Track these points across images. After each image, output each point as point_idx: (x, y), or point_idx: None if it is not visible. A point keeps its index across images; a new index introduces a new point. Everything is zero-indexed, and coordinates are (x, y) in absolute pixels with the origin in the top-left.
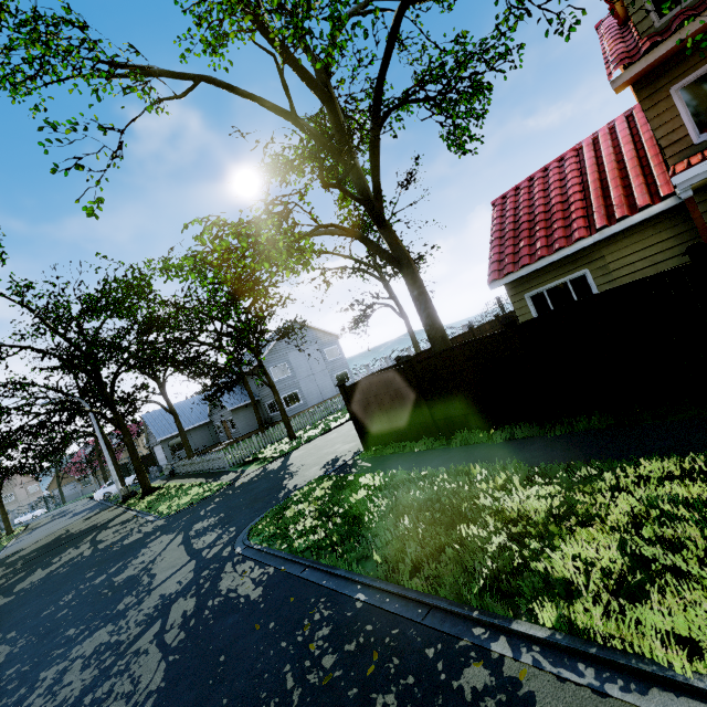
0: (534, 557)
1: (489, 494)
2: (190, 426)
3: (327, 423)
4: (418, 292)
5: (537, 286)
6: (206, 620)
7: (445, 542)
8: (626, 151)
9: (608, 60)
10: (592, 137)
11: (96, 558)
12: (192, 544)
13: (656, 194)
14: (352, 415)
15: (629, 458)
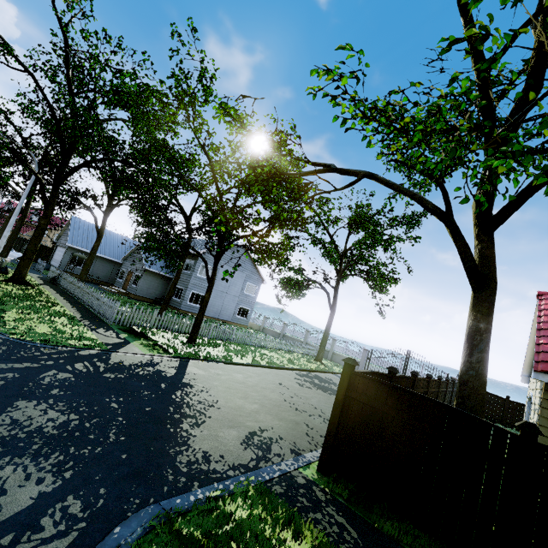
0: None
1: None
2: (101, 254)
3: (227, 350)
4: (486, 326)
5: None
6: None
7: None
8: None
9: None
10: None
11: None
12: None
13: None
14: (338, 412)
15: None
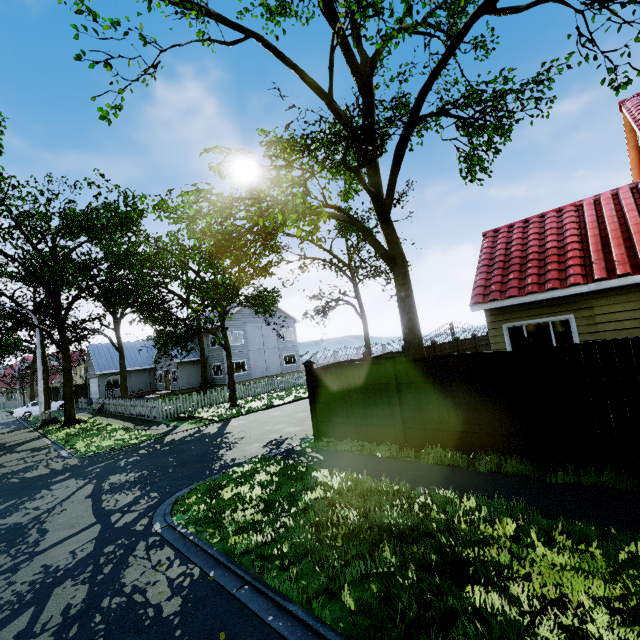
0: None
1: (505, 546)
2: (132, 368)
3: (270, 399)
4: (405, 293)
5: (517, 319)
6: (93, 632)
7: (454, 608)
8: (631, 217)
9: None
10: (594, 198)
11: None
12: (102, 500)
13: None
14: (312, 399)
15: None
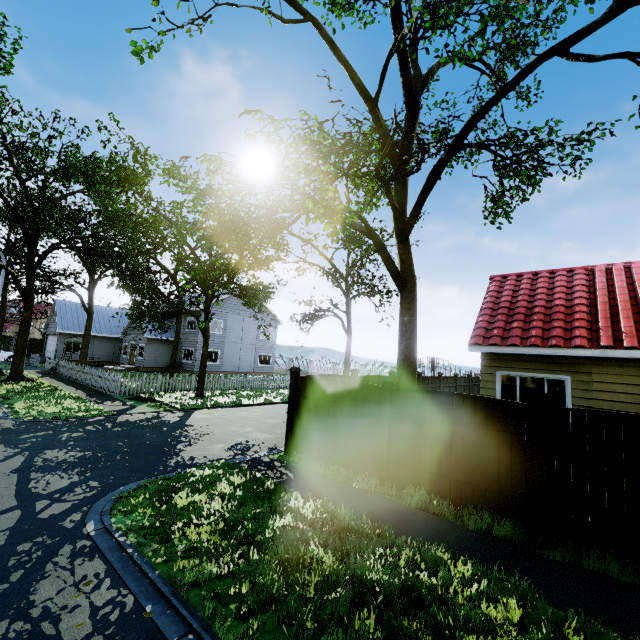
0: None
1: None
2: (98, 334)
3: (239, 397)
4: (409, 318)
5: (513, 369)
6: None
7: None
8: None
9: None
10: (606, 266)
11: None
12: (31, 479)
13: None
14: (291, 409)
15: None
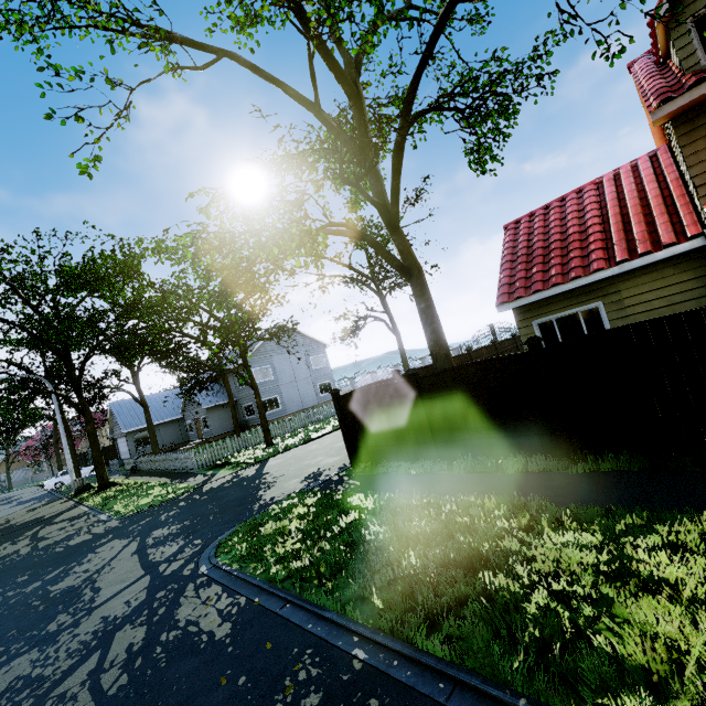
0: (589, 627)
1: (516, 536)
2: (160, 421)
3: (307, 433)
4: (425, 304)
5: (546, 314)
6: (156, 660)
7: (466, 592)
8: (650, 189)
9: (646, 93)
10: (613, 173)
11: (34, 558)
12: (148, 554)
13: (682, 234)
14: (343, 427)
15: (680, 510)
